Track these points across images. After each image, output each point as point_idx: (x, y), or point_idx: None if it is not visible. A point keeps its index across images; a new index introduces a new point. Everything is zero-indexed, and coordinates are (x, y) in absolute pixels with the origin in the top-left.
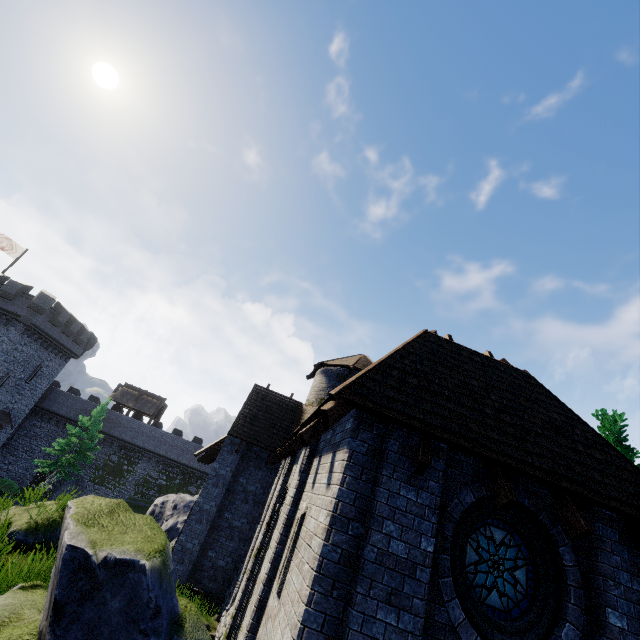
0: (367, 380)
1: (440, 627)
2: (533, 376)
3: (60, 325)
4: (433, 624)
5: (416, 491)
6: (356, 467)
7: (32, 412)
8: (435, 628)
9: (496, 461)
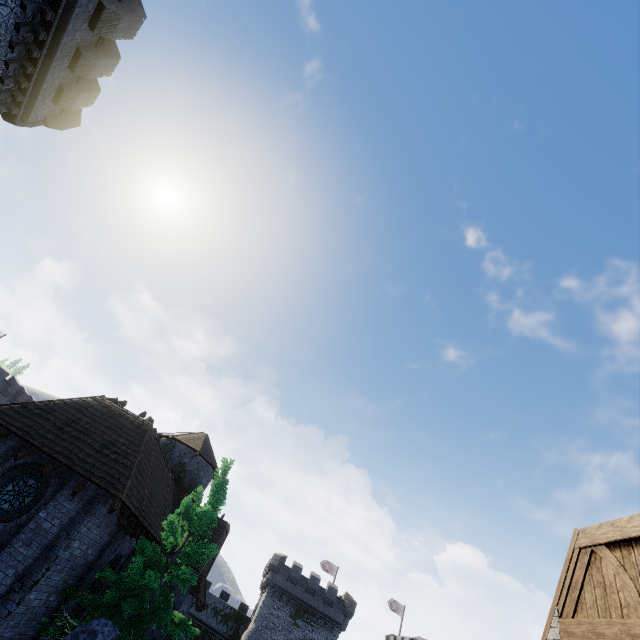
0: (6, 407)
1: None
2: (150, 425)
3: (9, 395)
4: None
5: None
6: None
7: None
8: None
9: (30, 442)
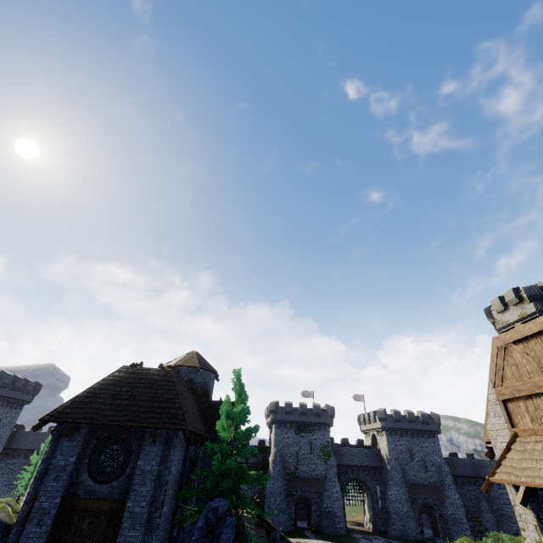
0: (61, 408)
1: (79, 483)
2: (172, 371)
3: (7, 386)
4: (76, 482)
5: (72, 442)
6: (54, 441)
7: (5, 454)
8: (77, 483)
9: (99, 424)
